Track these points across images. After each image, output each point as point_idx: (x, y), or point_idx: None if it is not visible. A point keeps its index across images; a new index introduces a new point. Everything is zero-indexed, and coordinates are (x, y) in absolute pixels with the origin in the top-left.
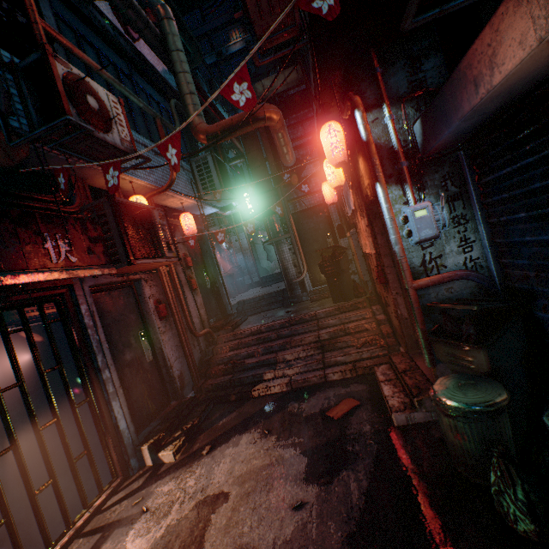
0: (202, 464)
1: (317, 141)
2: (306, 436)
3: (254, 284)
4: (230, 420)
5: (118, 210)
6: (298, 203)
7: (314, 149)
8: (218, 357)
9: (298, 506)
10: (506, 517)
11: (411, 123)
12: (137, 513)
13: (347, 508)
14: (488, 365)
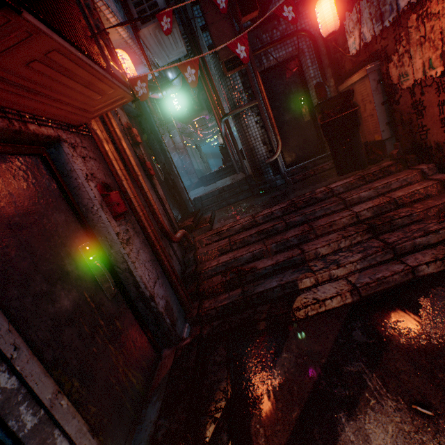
0: None
1: None
2: None
3: (193, 185)
4: (291, 376)
5: None
6: (265, 57)
7: None
8: (207, 266)
9: None
10: None
11: None
12: None
13: None
14: None
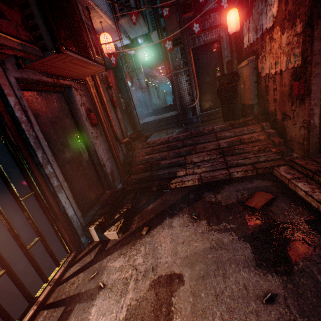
0: (144, 243)
1: None
2: (236, 222)
3: (149, 114)
4: (157, 206)
5: None
6: (197, 39)
7: None
8: (137, 159)
9: (268, 298)
10: None
11: None
12: (95, 288)
13: None
14: None
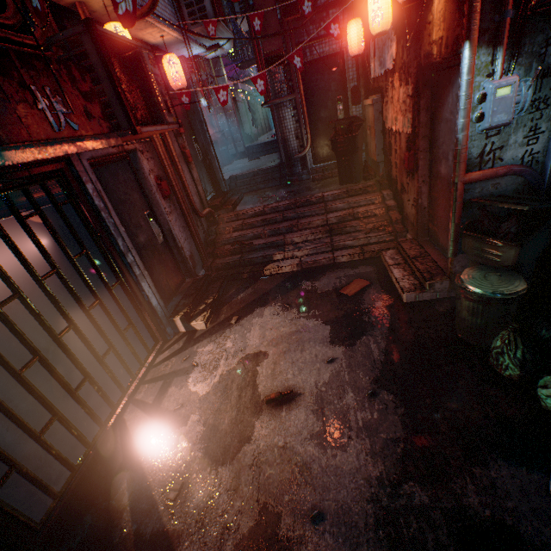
0: (233, 331)
1: None
2: (325, 309)
3: (238, 155)
4: (248, 296)
5: (104, 49)
6: (309, 50)
7: None
8: (223, 238)
9: (330, 361)
10: (497, 367)
11: None
12: (189, 367)
13: (371, 361)
14: (515, 260)
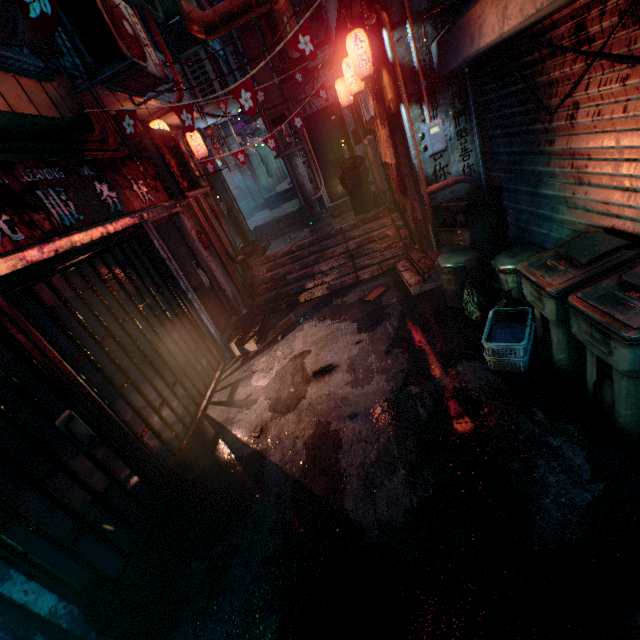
0: (281, 345)
1: (323, 17)
2: (353, 314)
3: (259, 207)
4: (288, 320)
5: (159, 143)
6: (308, 105)
7: (320, 29)
8: (258, 279)
9: (358, 343)
10: (469, 315)
11: (429, 43)
12: (250, 374)
13: (387, 335)
14: (470, 241)
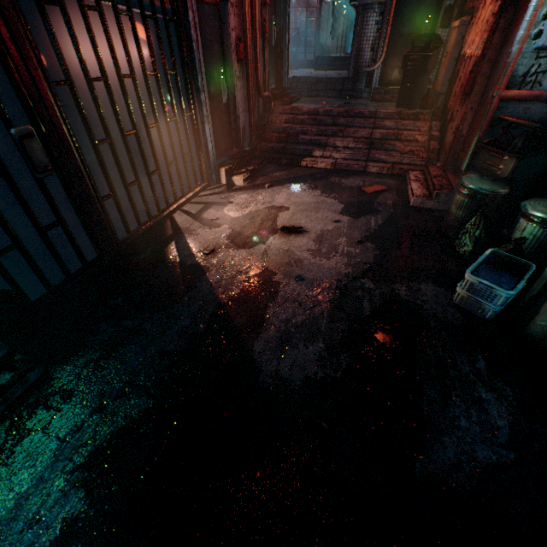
0: (265, 192)
1: None
2: (344, 196)
3: (305, 63)
4: (282, 175)
5: None
6: None
7: None
8: (273, 125)
9: (336, 222)
10: (458, 246)
11: None
12: (226, 202)
13: (367, 228)
14: (510, 173)
